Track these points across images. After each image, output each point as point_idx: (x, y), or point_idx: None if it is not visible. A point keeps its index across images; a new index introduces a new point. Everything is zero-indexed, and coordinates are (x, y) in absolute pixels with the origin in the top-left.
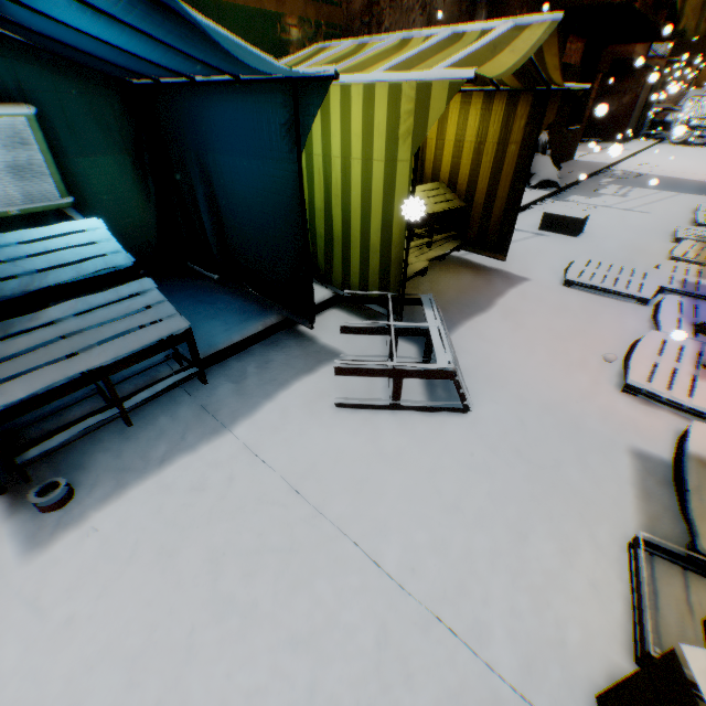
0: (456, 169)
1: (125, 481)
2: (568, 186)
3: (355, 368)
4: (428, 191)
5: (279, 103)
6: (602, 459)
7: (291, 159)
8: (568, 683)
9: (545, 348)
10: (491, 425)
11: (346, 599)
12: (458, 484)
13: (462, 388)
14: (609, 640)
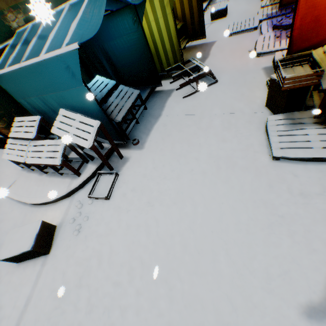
0: (175, 11)
1: (147, 133)
2: None
3: (185, 82)
4: None
5: (129, 13)
6: (255, 73)
7: (139, 30)
8: (260, 107)
9: (231, 57)
10: (225, 81)
11: (212, 120)
12: (223, 95)
13: (214, 75)
14: (266, 99)
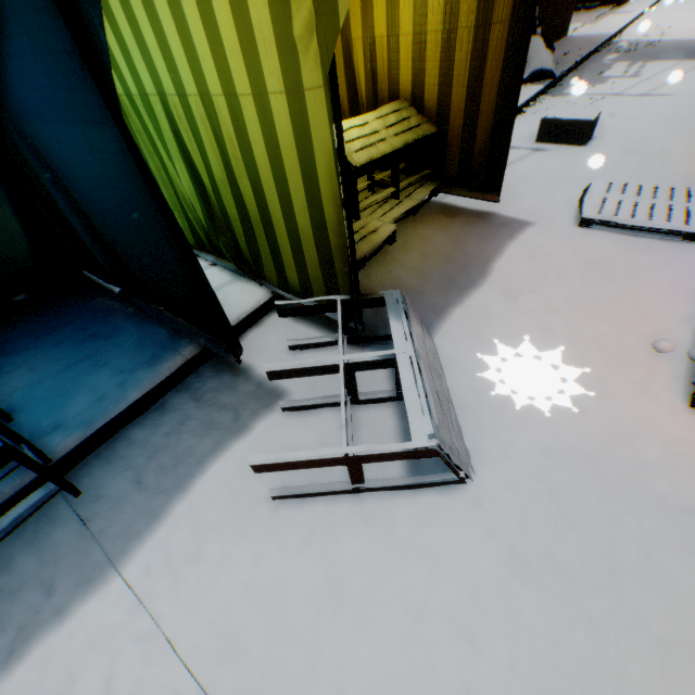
0: (419, 79)
1: None
2: (565, 75)
3: (283, 463)
4: (384, 119)
5: (45, 8)
6: (685, 557)
7: (112, 119)
8: None
9: (567, 339)
10: (503, 504)
11: None
12: (461, 649)
13: (455, 461)
14: None
